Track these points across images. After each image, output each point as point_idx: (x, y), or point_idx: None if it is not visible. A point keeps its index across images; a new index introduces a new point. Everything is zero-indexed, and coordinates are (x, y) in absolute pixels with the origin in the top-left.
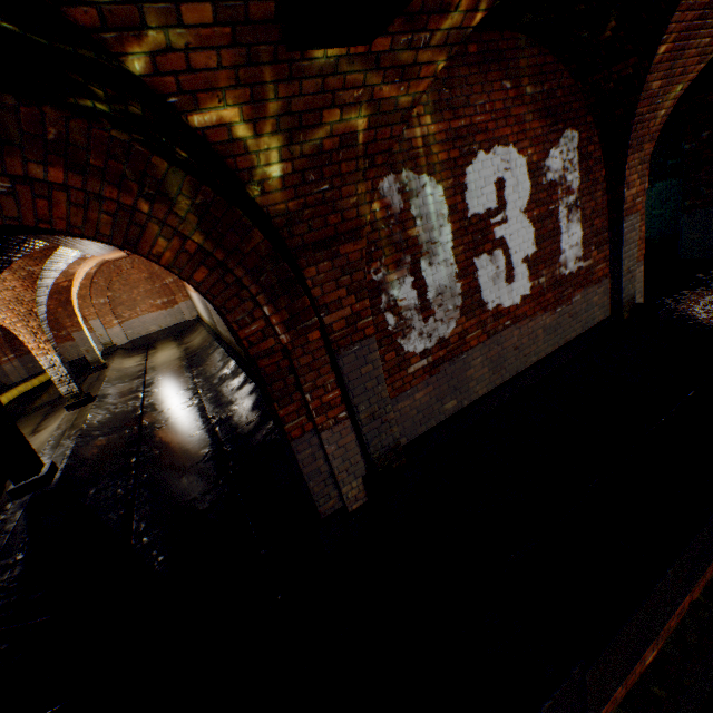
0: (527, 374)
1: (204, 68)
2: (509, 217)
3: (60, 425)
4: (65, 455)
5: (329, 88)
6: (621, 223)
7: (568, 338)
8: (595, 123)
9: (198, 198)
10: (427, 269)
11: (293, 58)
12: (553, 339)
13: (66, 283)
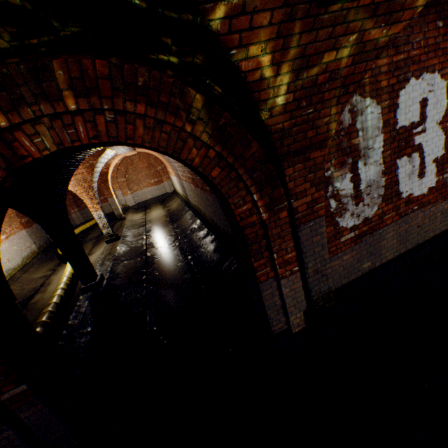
0: (426, 246)
1: (259, 26)
2: (427, 128)
3: (103, 251)
4: (107, 270)
5: (334, 35)
6: None
7: None
8: None
9: (221, 121)
10: (362, 167)
11: (318, 13)
12: (447, 220)
13: (106, 170)
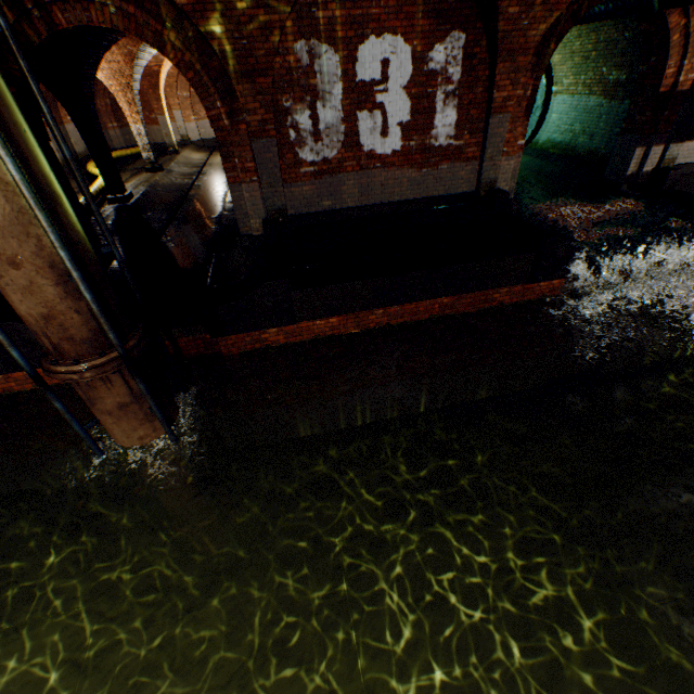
0: (386, 206)
1: None
2: (390, 90)
3: (140, 179)
4: (139, 193)
5: None
6: (489, 118)
7: (431, 195)
8: (484, 30)
9: (190, 34)
10: (321, 109)
11: None
12: (416, 190)
13: (156, 68)
